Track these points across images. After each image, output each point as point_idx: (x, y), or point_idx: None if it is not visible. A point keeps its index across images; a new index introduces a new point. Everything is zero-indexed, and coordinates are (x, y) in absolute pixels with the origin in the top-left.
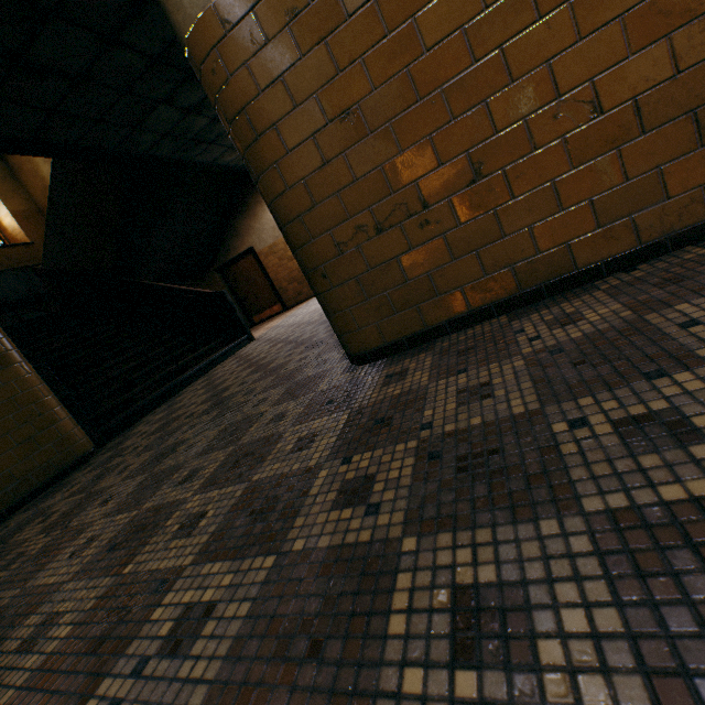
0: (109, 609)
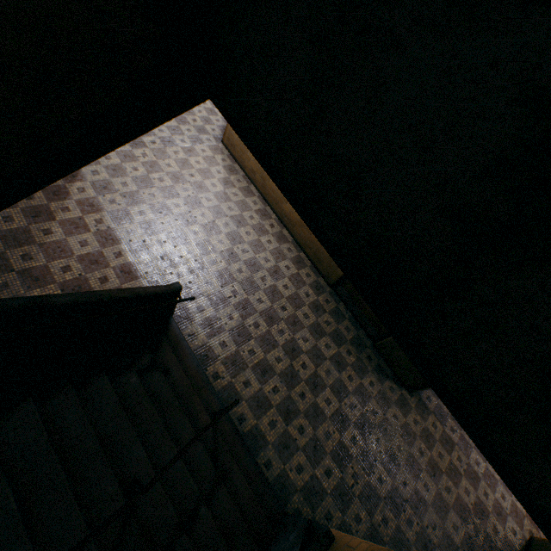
0: (450, 473)
